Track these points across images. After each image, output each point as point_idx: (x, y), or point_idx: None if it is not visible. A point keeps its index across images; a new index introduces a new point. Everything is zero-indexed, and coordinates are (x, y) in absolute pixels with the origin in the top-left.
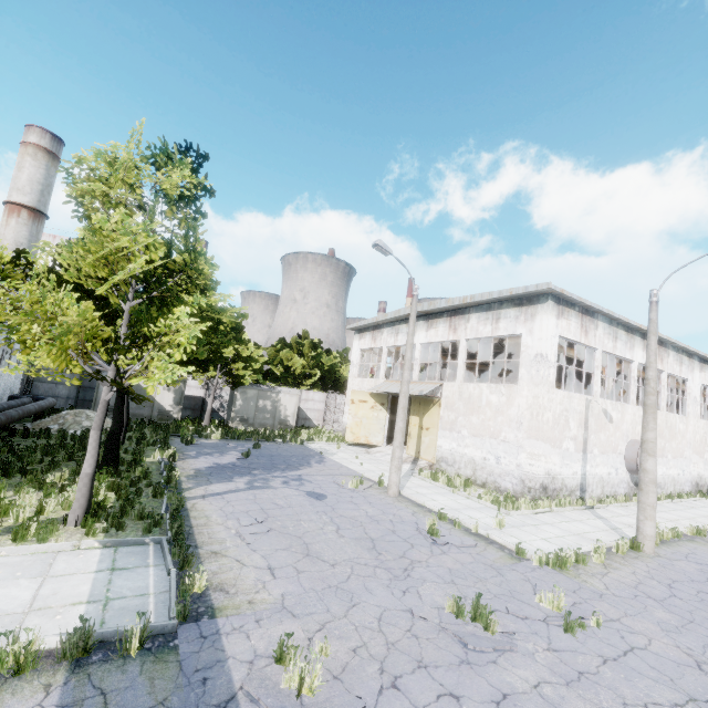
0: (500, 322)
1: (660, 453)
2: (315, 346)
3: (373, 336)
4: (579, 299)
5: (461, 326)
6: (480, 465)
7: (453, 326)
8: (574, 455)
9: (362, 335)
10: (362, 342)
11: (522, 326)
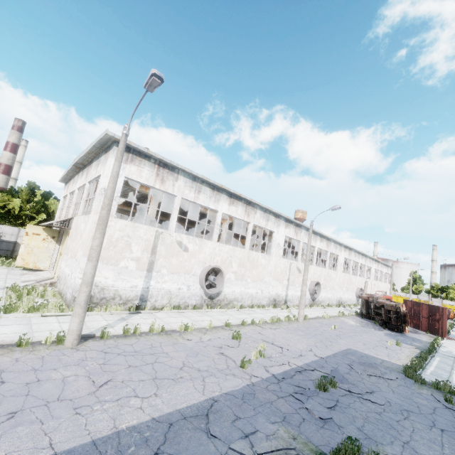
0: (98, 166)
1: (240, 277)
2: (35, 194)
3: (68, 186)
4: (147, 151)
5: (89, 173)
6: (66, 280)
7: (87, 173)
8: (135, 272)
9: (65, 186)
10: (64, 191)
11: (103, 168)
